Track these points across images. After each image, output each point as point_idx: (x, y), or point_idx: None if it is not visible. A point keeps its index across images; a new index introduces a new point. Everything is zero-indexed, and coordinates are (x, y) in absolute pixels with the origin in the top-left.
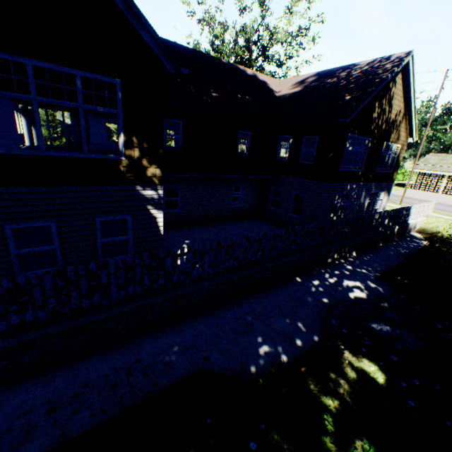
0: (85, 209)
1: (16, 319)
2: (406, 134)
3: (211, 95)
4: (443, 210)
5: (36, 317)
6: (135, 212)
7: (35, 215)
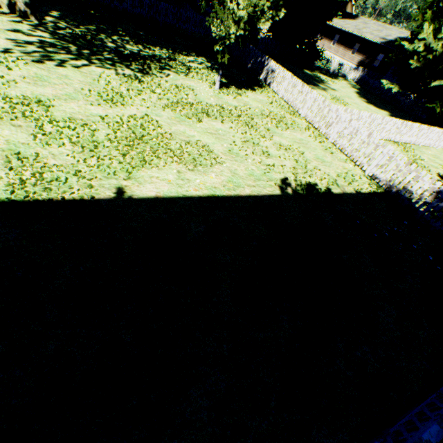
0: None
1: None
2: None
3: None
4: None
5: None
6: None
7: None
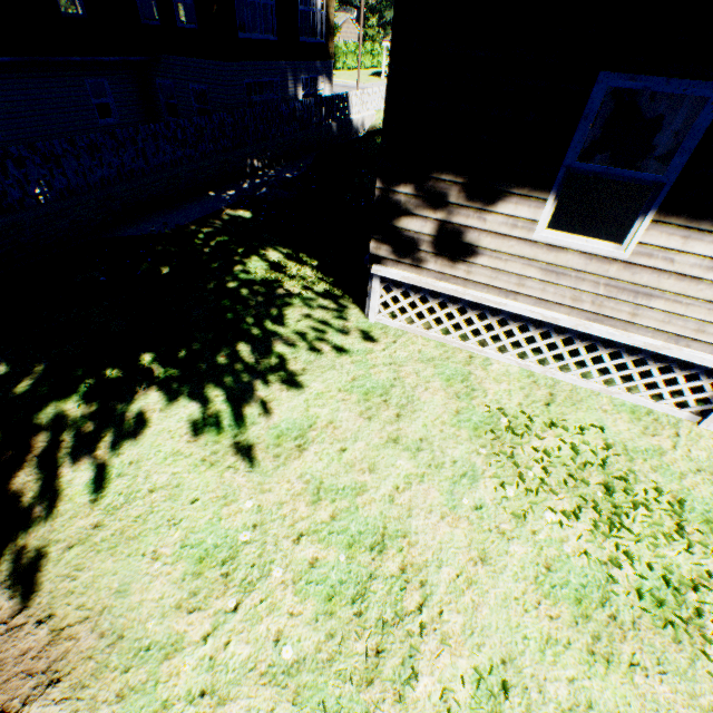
0: None
1: None
2: None
3: None
4: None
5: None
6: None
7: None
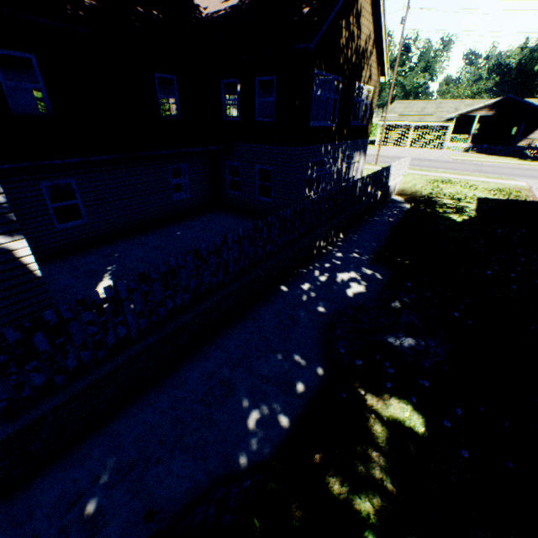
0: None
1: None
2: (378, 72)
3: (83, 2)
4: (416, 165)
5: None
6: None
7: None
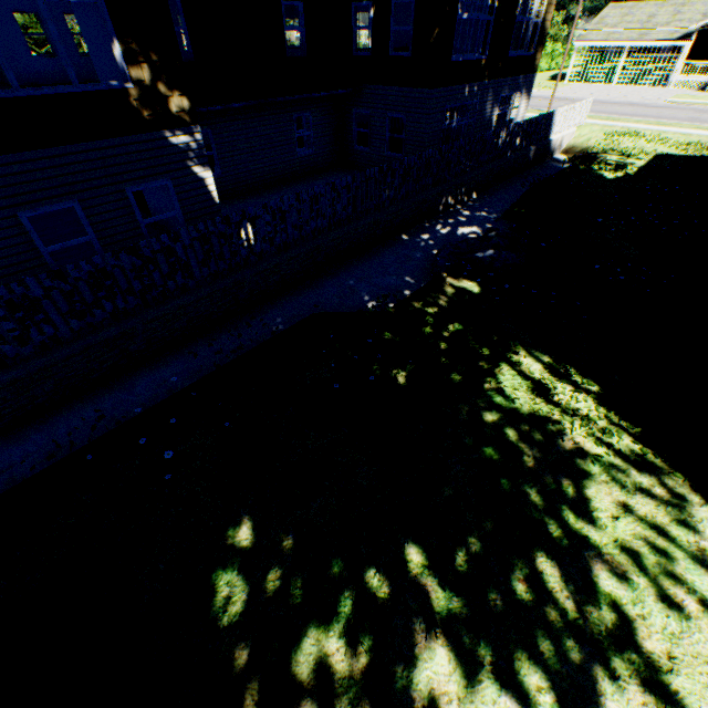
0: (108, 177)
1: (109, 307)
2: None
3: None
4: (607, 112)
5: (127, 304)
6: (174, 175)
7: (48, 195)
